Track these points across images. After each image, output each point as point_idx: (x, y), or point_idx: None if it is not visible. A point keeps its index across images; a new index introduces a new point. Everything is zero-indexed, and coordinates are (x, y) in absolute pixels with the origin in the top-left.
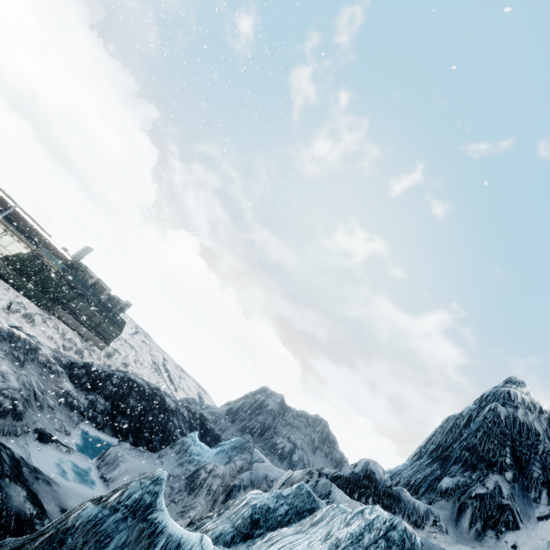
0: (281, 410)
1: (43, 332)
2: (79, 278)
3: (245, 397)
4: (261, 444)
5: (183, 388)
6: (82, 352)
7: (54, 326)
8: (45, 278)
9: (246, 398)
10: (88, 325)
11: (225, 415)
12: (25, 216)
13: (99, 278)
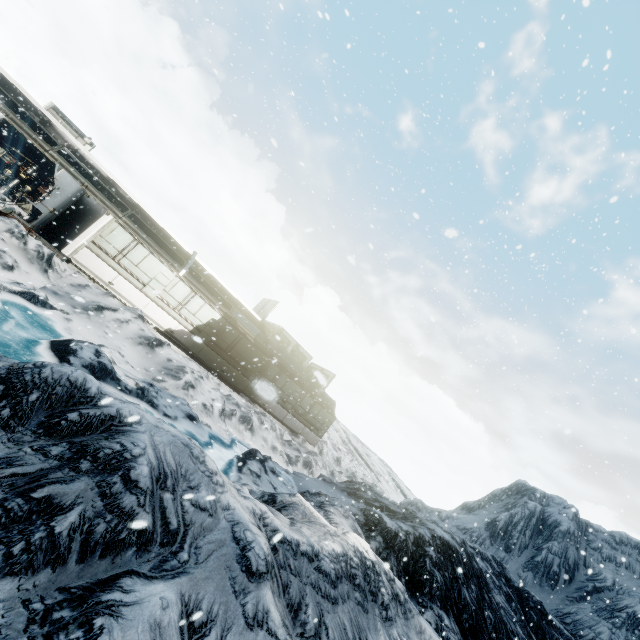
0: (578, 529)
1: (264, 440)
2: (280, 346)
3: (493, 498)
4: (597, 610)
5: (378, 472)
6: (311, 464)
7: (271, 426)
8: (243, 353)
9: (496, 500)
10: (296, 412)
11: (489, 536)
12: (205, 266)
13: (297, 343)
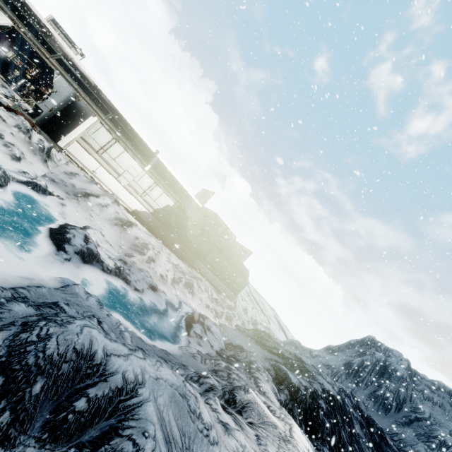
0: (409, 375)
1: (200, 300)
2: (215, 228)
3: (350, 345)
4: (417, 435)
5: (269, 315)
6: (231, 318)
7: (205, 288)
8: (188, 231)
9: (351, 347)
10: (221, 277)
11: (345, 373)
12: (164, 162)
13: (226, 226)
